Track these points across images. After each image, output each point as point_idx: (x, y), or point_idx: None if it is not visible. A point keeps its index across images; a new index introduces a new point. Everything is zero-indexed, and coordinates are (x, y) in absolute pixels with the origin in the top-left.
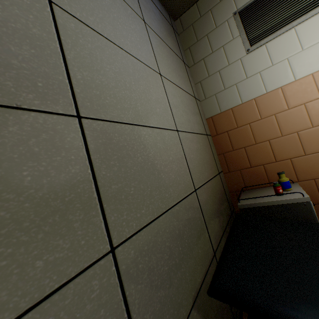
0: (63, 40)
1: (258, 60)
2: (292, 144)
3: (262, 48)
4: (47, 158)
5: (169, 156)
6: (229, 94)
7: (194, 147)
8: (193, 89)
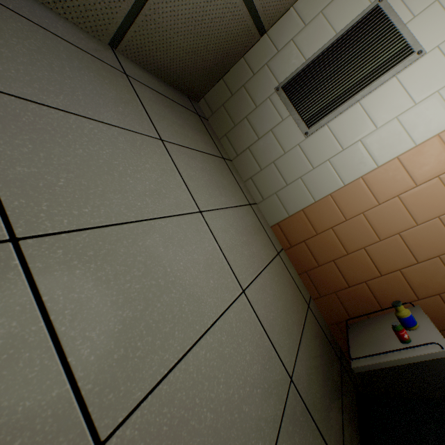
0: (48, 302)
1: (322, 145)
2: (397, 250)
3: (324, 129)
4: None
5: (245, 355)
6: (294, 191)
7: (269, 295)
8: (244, 193)
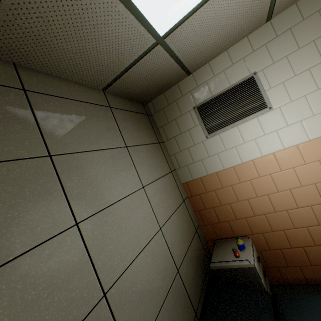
0: (88, 246)
1: (215, 145)
2: (245, 208)
3: (217, 136)
4: None
5: (157, 261)
6: (197, 166)
7: (174, 228)
8: (169, 164)
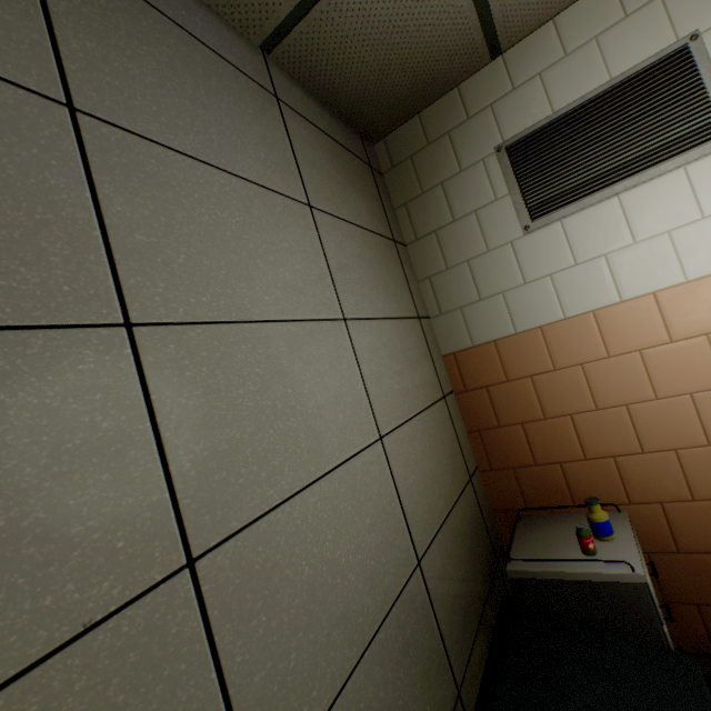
0: (156, 402)
1: (547, 250)
2: (618, 429)
3: (555, 227)
4: (140, 702)
5: (365, 518)
6: (488, 311)
7: (416, 452)
8: (414, 299)
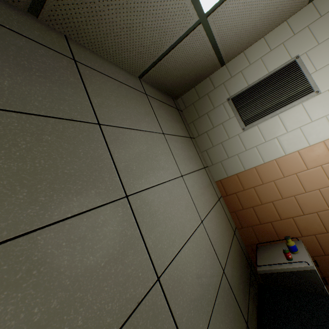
0: (138, 222)
1: (253, 137)
2: (292, 206)
3: (255, 128)
4: (155, 328)
5: (203, 255)
6: (232, 162)
7: (214, 225)
8: (201, 160)
